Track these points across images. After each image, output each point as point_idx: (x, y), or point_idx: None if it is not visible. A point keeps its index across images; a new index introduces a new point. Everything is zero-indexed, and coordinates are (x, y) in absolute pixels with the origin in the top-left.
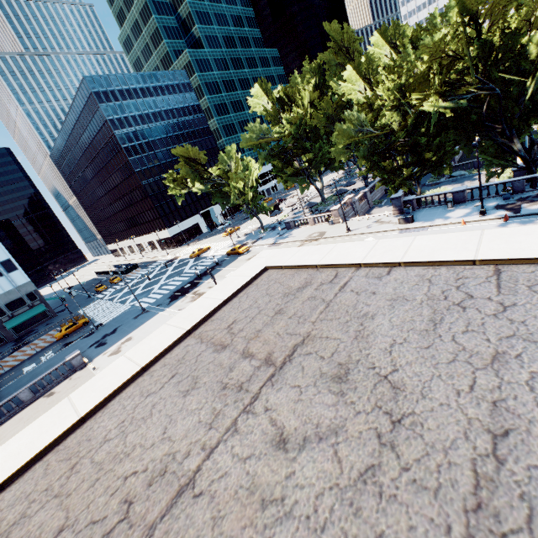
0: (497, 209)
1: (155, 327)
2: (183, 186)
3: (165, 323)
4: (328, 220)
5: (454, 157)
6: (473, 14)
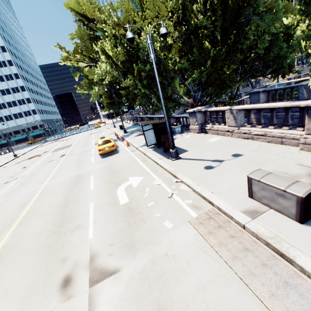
0: (132, 132)
1: (31, 147)
2: (85, 89)
3: (33, 147)
4: (124, 120)
5: (241, 95)
6: (84, 14)
